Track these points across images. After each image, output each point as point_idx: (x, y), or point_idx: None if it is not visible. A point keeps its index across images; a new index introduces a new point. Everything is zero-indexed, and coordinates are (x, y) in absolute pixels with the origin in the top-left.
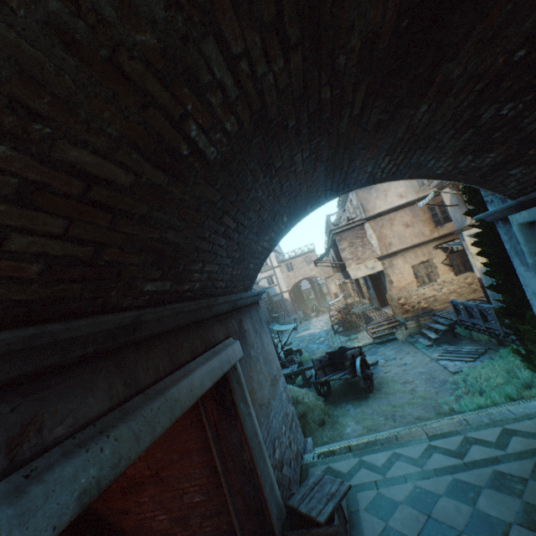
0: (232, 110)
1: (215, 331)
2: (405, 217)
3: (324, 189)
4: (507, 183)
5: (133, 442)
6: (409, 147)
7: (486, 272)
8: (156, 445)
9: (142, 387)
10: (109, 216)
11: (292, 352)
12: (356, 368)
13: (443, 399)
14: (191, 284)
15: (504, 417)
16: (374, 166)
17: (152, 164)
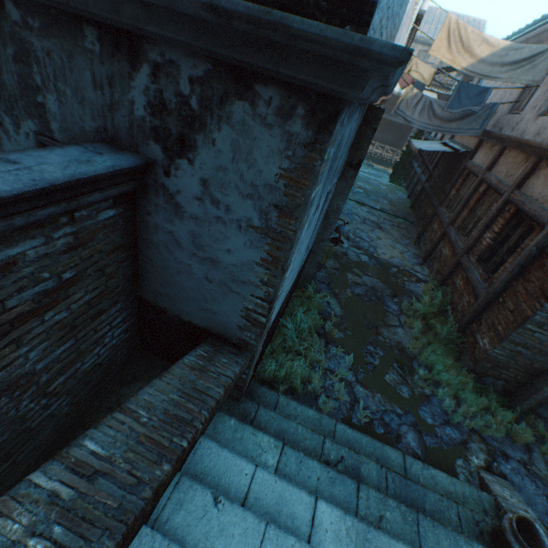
0: None
1: None
2: None
3: None
4: None
5: None
6: None
7: None
8: None
9: None
10: None
11: None
12: None
13: None
14: None
15: None
16: None
17: None
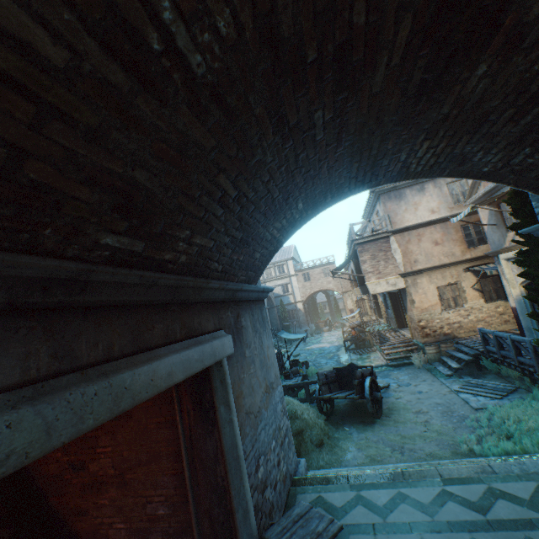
0: None
1: (203, 319)
2: (435, 234)
3: (348, 176)
4: None
5: (40, 433)
6: (454, 130)
7: (528, 296)
8: (124, 441)
9: (82, 364)
10: (30, 107)
11: (298, 363)
12: (364, 388)
13: (462, 437)
14: (174, 254)
15: None
16: (409, 153)
17: (99, 44)
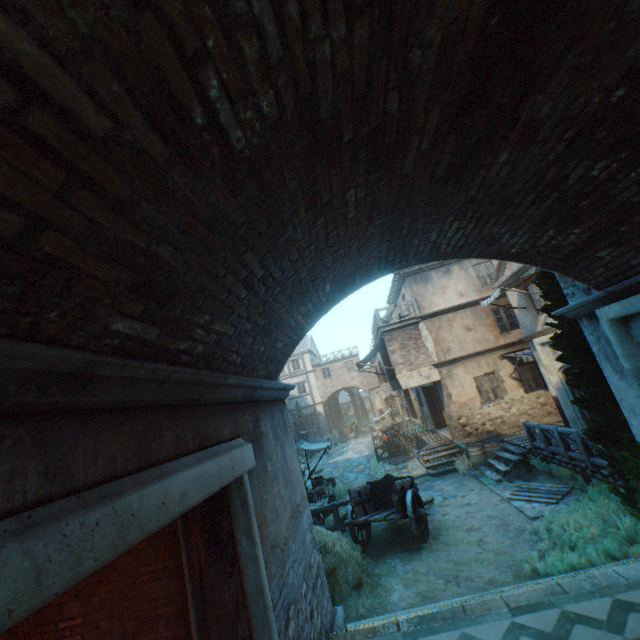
0: (272, 79)
1: (219, 423)
2: (466, 319)
3: (378, 256)
4: (593, 269)
5: (27, 582)
6: (481, 212)
7: (569, 381)
8: (103, 605)
9: (78, 485)
10: (60, 175)
11: (323, 480)
12: (406, 504)
13: (522, 554)
14: (190, 343)
15: (612, 582)
16: (439, 233)
17: (143, 115)
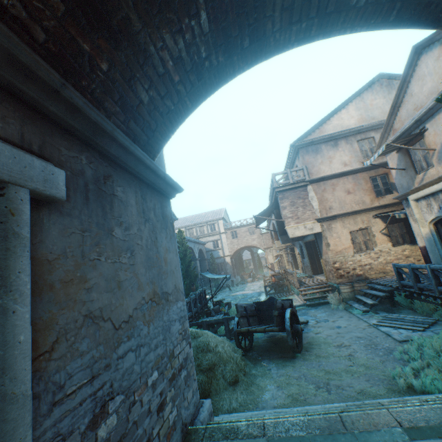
0: None
1: None
2: (348, 184)
3: None
4: None
5: None
6: None
7: None
8: None
9: None
10: None
11: (221, 303)
12: (285, 319)
13: (395, 370)
14: None
15: None
16: None
17: None
